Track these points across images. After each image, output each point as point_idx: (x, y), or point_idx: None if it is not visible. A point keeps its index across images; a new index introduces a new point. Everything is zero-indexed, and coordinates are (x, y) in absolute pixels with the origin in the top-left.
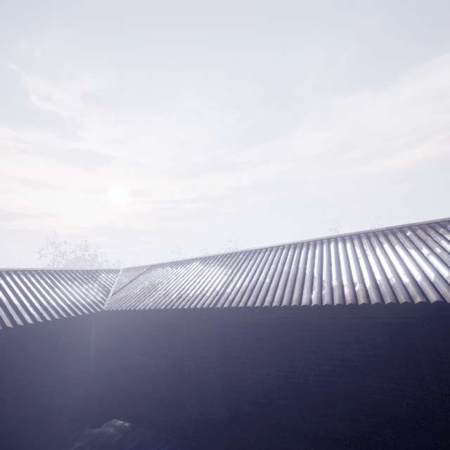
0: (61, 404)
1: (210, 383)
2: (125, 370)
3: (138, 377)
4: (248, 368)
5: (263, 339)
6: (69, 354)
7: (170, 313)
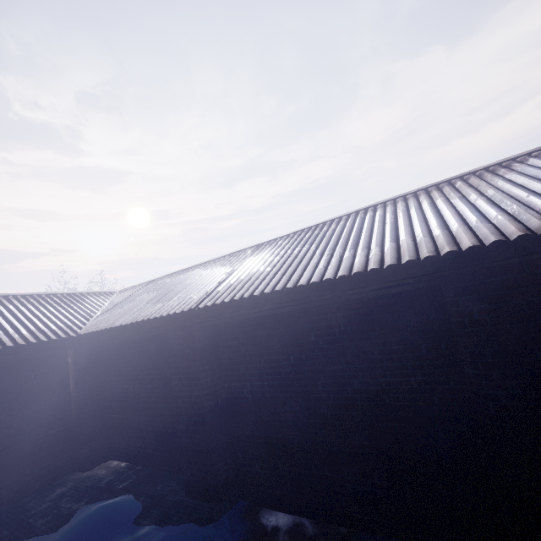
0: (36, 447)
1: (198, 403)
2: (116, 404)
3: (129, 410)
4: (247, 382)
5: (262, 343)
6: (40, 389)
7: (150, 326)
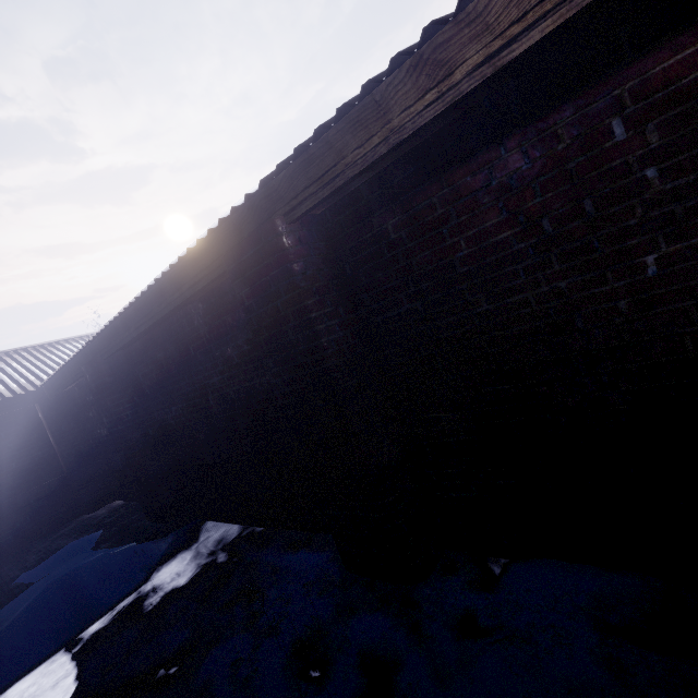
0: (31, 499)
1: (124, 437)
2: (100, 449)
3: (109, 453)
4: (167, 408)
5: (163, 366)
6: (17, 447)
7: (76, 368)
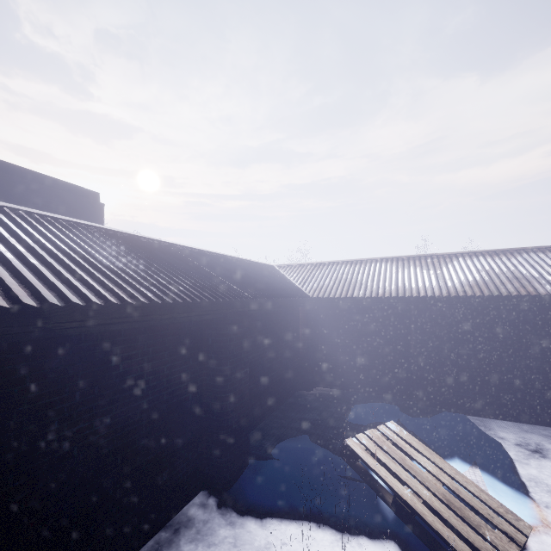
0: (291, 369)
1: (444, 352)
2: (329, 349)
3: (345, 354)
4: (471, 344)
5: (488, 323)
6: (291, 330)
7: (395, 301)
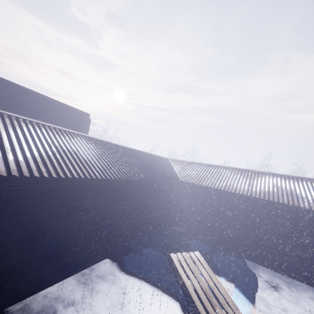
0: (163, 214)
1: (241, 224)
2: (185, 208)
3: (192, 213)
4: (258, 224)
5: (269, 215)
6: (167, 195)
7: (222, 192)
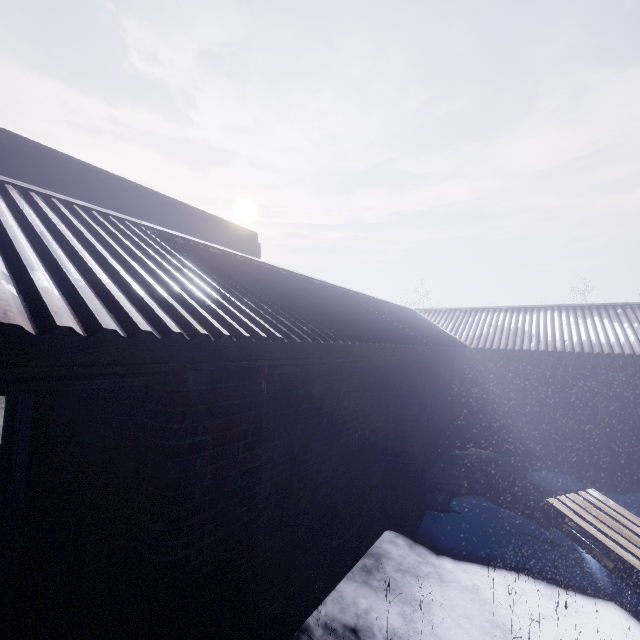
0: (446, 424)
1: None
2: (487, 407)
3: (508, 414)
4: None
5: None
6: (447, 382)
7: (580, 357)
